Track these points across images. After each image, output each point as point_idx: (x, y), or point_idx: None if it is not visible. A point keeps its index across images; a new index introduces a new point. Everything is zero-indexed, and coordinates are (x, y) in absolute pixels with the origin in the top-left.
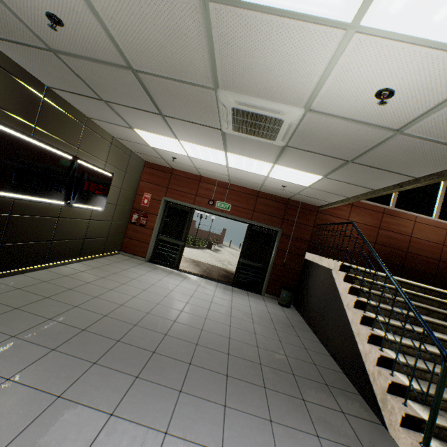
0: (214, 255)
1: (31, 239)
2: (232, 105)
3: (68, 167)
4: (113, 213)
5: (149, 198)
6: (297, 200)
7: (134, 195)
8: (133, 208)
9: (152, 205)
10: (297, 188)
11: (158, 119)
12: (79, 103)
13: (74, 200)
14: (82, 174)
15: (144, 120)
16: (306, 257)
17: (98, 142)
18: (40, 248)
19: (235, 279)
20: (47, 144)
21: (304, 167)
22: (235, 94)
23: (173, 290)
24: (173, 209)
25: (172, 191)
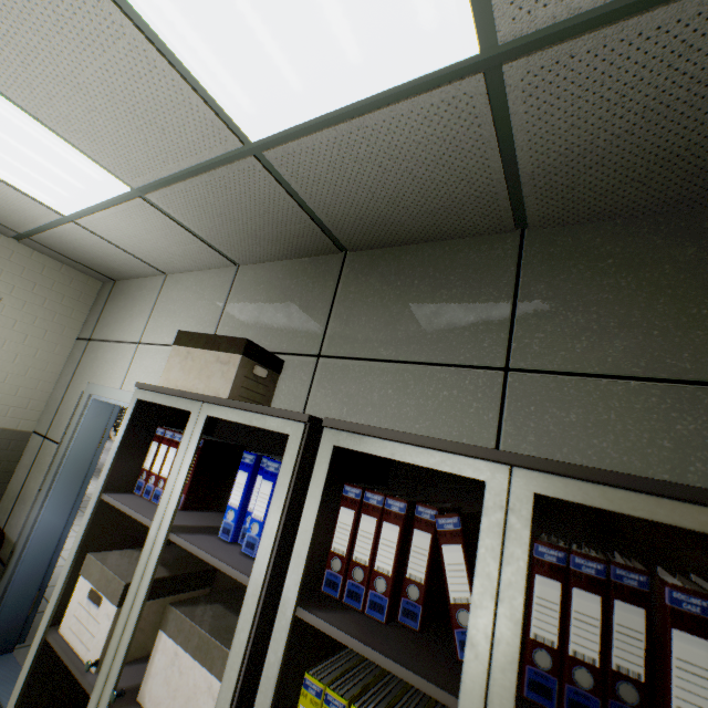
0: None
1: None
2: None
3: None
4: None
5: None
6: None
7: None
8: None
9: None
10: None
11: None
12: None
13: None
14: None
15: None
16: None
17: None
18: None
19: None
20: None
21: None
22: None
23: None
24: None
25: None
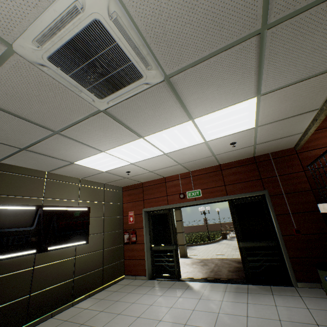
0: (230, 243)
1: (0, 302)
2: (41, 54)
3: (33, 216)
4: (102, 241)
5: (133, 214)
6: (264, 153)
7: (121, 217)
8: (124, 229)
9: (137, 220)
10: (248, 137)
11: (63, 139)
12: (24, 162)
13: (46, 244)
14: (52, 217)
15: (62, 148)
16: (322, 210)
17: (64, 187)
18: (14, 308)
19: (246, 272)
20: (3, 205)
21: (222, 99)
22: (24, 34)
23: (161, 320)
24: (155, 216)
25: (147, 201)
